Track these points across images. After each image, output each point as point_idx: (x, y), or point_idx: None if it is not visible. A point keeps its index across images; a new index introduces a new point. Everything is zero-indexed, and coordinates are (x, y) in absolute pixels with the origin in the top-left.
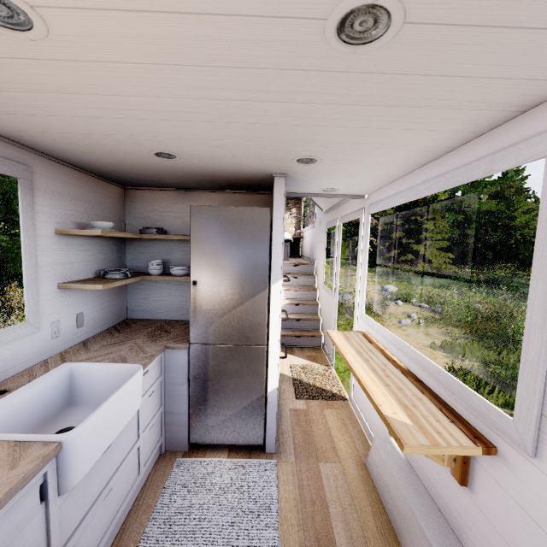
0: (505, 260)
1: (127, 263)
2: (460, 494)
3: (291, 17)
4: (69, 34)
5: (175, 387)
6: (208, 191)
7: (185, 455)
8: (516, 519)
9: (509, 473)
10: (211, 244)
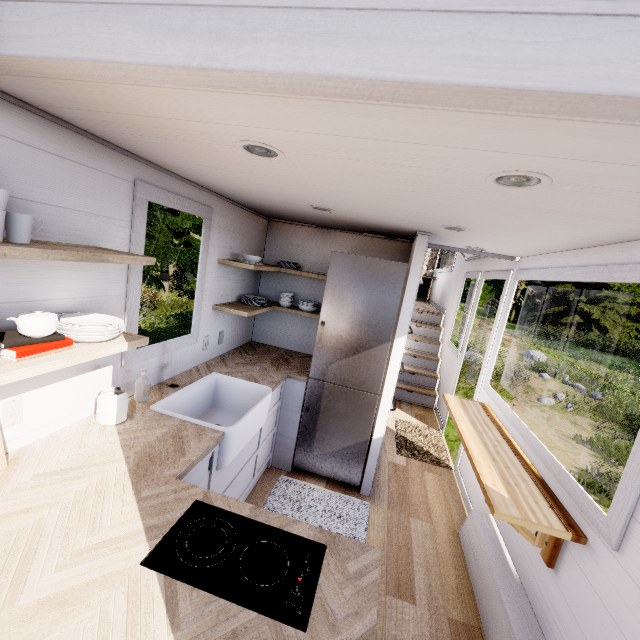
0: None
1: (260, 290)
2: (545, 575)
3: (460, 172)
4: (297, 161)
5: (289, 413)
6: (347, 231)
7: (287, 474)
8: (589, 601)
9: (593, 562)
10: (344, 290)
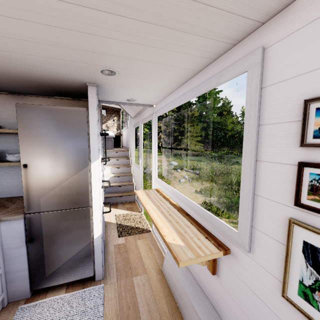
0: (225, 146)
1: None
2: (212, 279)
3: None
4: None
5: (13, 251)
6: (39, 96)
7: (27, 301)
8: (242, 290)
9: (237, 264)
10: (38, 135)
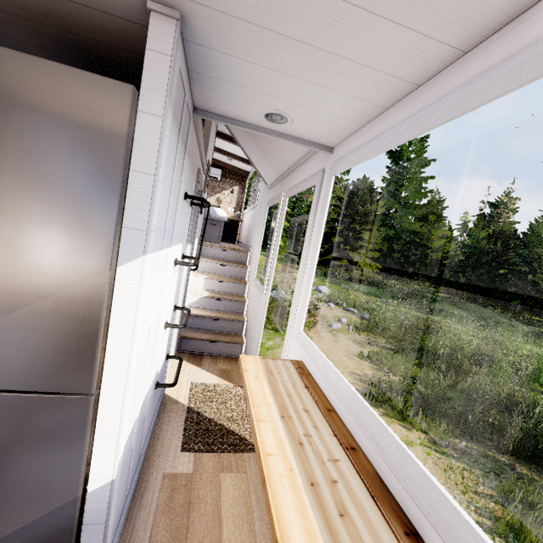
0: (421, 276)
1: None
2: None
3: None
4: None
5: None
6: None
7: None
8: None
9: None
10: None
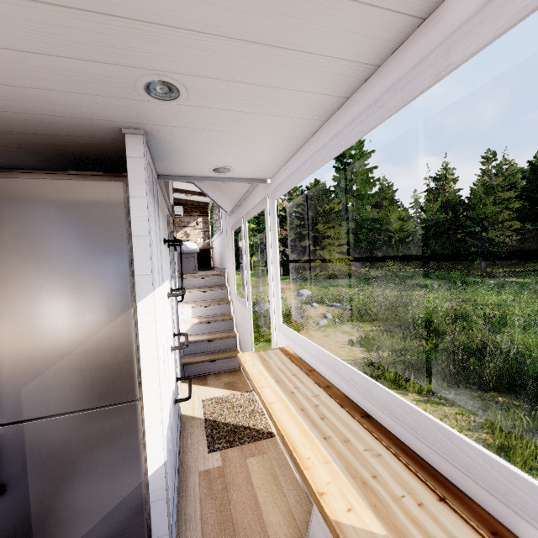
0: (390, 258)
1: None
2: None
3: None
4: None
5: None
6: (38, 171)
7: None
8: None
9: None
10: (15, 245)
